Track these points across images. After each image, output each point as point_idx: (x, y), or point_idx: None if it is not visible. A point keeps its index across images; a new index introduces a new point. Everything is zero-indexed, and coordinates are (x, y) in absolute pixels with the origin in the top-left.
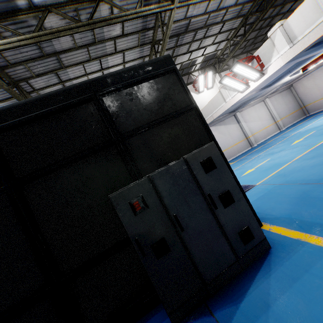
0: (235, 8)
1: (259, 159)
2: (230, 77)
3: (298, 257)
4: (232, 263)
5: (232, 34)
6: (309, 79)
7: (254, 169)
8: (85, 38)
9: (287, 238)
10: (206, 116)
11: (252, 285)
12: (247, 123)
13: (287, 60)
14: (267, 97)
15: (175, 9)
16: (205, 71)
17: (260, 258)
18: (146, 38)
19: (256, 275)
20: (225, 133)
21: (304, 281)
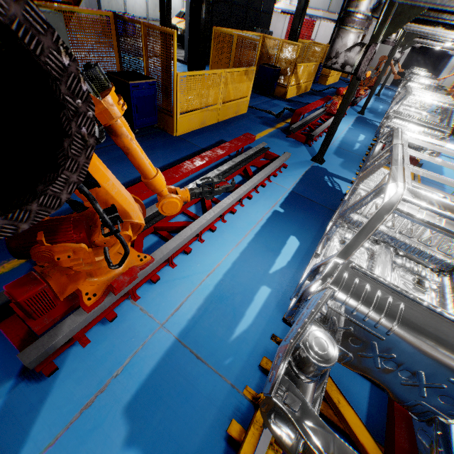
0: None
1: None
2: None
3: None
4: None
5: None
6: (276, 18)
7: None
8: None
9: None
10: None
11: None
12: None
13: (285, 9)
14: None
15: None
16: None
17: None
18: None
19: None
20: None
21: None
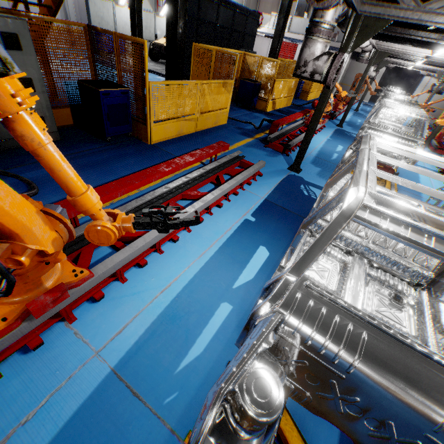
0: None
1: None
2: None
3: None
4: None
5: None
6: (261, 41)
7: None
8: None
9: None
10: None
11: None
12: None
13: (268, 33)
14: None
15: None
16: None
17: None
18: None
19: None
20: None
21: None
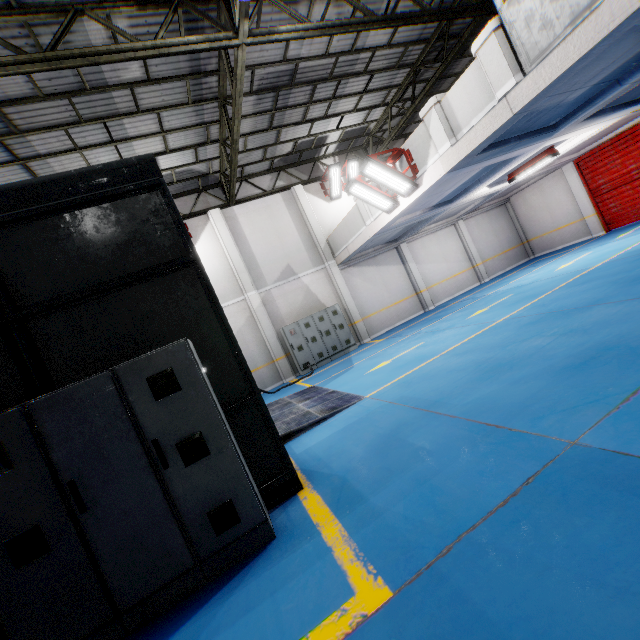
0: (390, 51)
1: (411, 341)
2: (363, 184)
3: (288, 562)
4: (188, 570)
5: (394, 95)
6: (536, 193)
7: (390, 361)
8: (60, 79)
9: (307, 521)
10: (339, 247)
11: (194, 616)
12: (419, 265)
13: (449, 166)
14: (462, 219)
15: (244, 46)
16: (348, 158)
17: (247, 558)
18: (205, 90)
19: (215, 594)
20: (376, 281)
21: (254, 614)
